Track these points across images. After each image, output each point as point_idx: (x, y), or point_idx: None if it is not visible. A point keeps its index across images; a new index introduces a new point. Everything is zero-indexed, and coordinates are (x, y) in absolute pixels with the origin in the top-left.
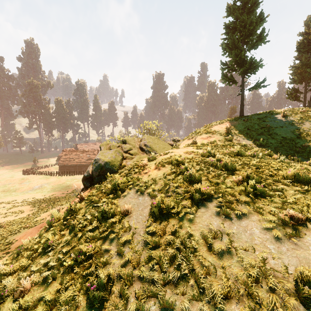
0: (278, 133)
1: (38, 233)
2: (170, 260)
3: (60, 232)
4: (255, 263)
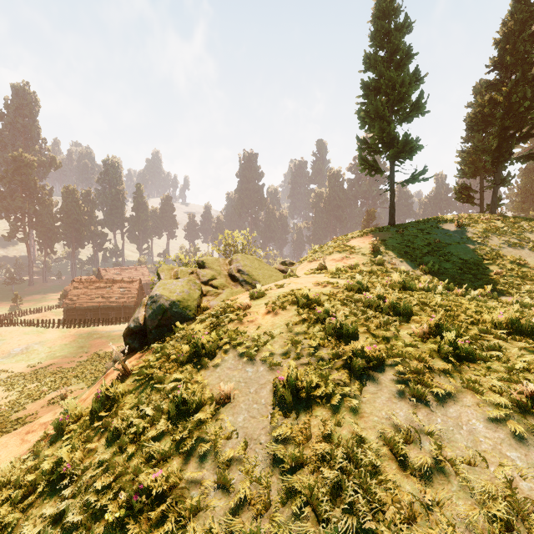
0: (454, 253)
1: (30, 447)
2: (331, 494)
3: (85, 444)
4: (496, 490)
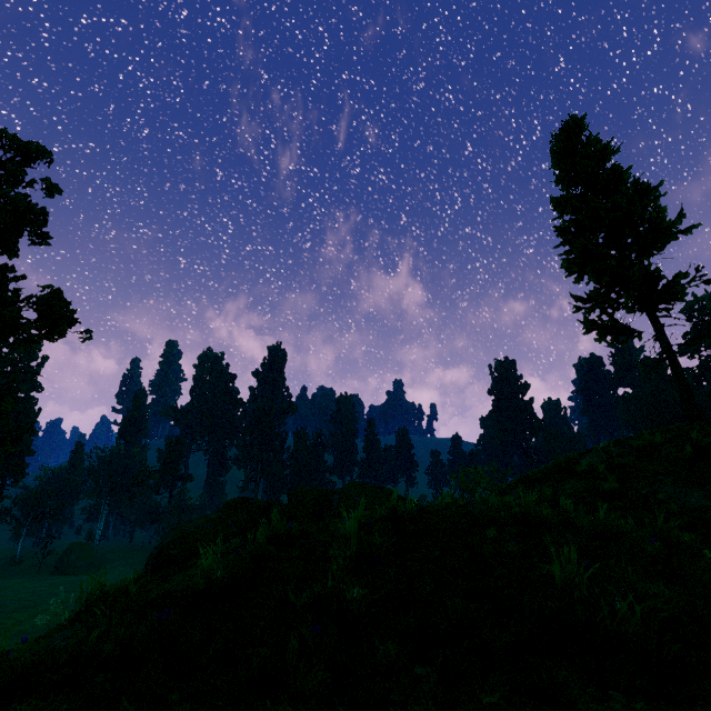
0: None
1: None
2: None
3: None
4: None
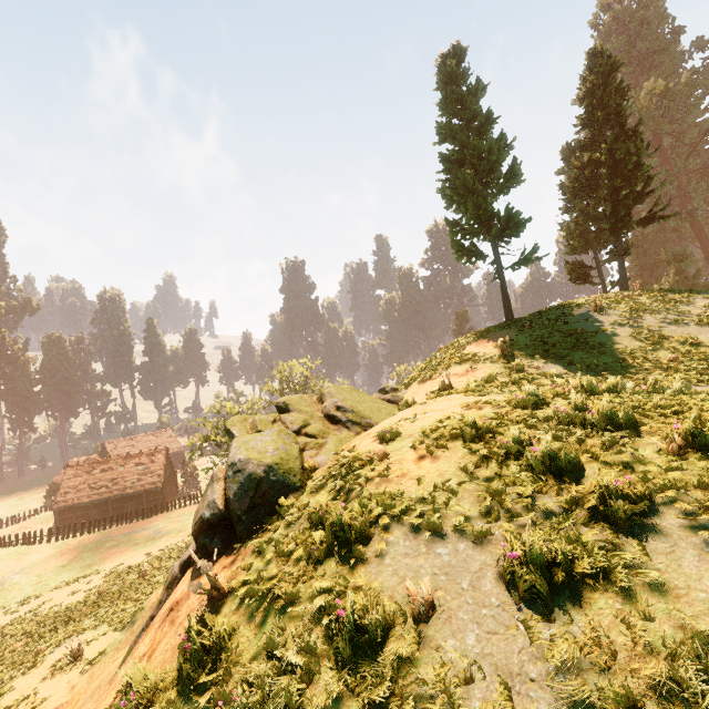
0: (607, 342)
1: None
2: None
3: None
4: None
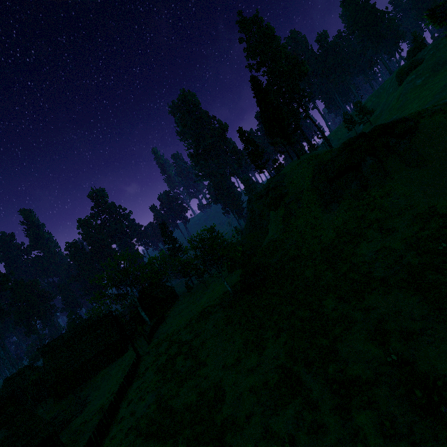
0: None
1: None
2: None
3: None
4: None
